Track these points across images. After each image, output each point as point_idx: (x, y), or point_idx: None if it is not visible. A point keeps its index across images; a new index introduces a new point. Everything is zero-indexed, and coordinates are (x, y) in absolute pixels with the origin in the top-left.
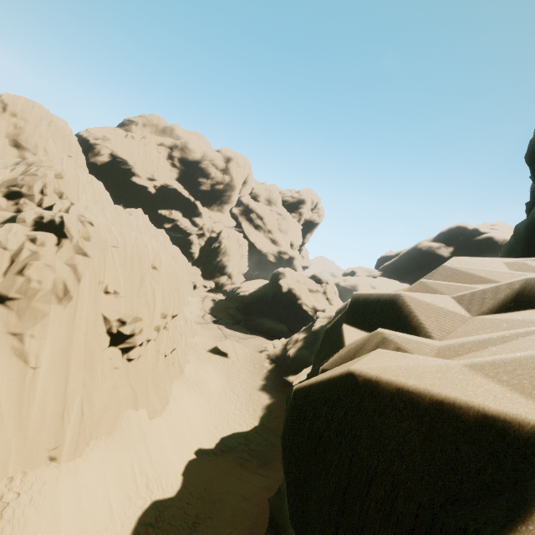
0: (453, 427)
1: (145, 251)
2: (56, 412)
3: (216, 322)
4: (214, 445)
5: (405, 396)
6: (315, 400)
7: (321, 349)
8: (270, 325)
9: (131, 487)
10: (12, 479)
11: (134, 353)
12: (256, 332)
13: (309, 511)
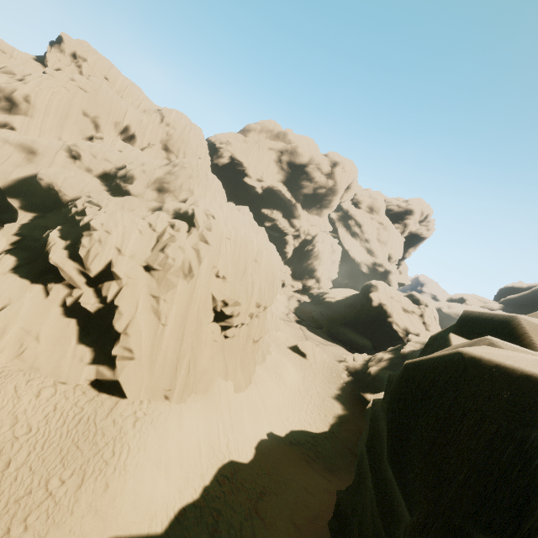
0: (535, 390)
1: (250, 245)
2: (173, 363)
3: (299, 322)
4: (284, 435)
5: (501, 369)
6: (424, 369)
7: (423, 352)
8: (353, 337)
9: (215, 442)
10: (142, 402)
11: (230, 332)
12: (337, 341)
13: (407, 445)
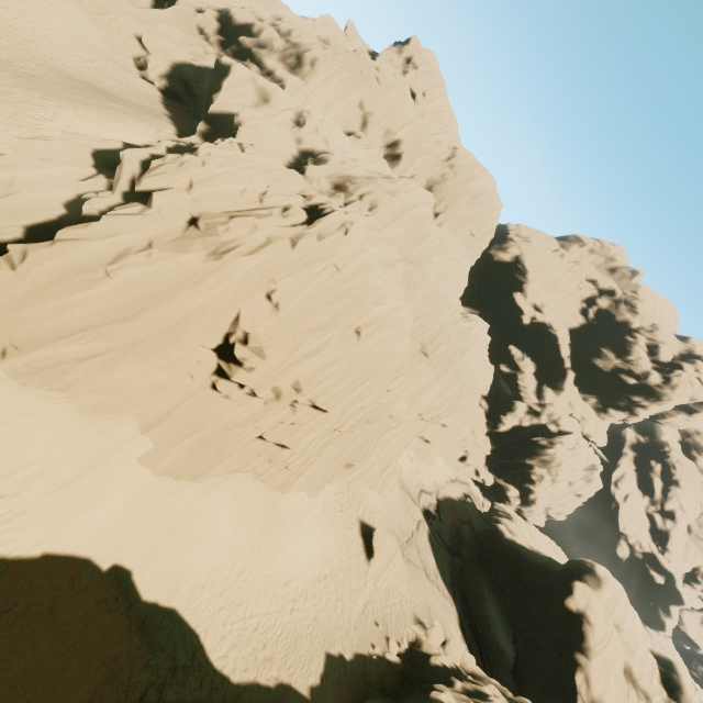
0: None
1: (367, 304)
2: (68, 326)
3: (428, 515)
4: (150, 599)
5: None
6: None
7: None
8: (489, 616)
9: None
10: None
11: (224, 384)
12: (459, 594)
13: None
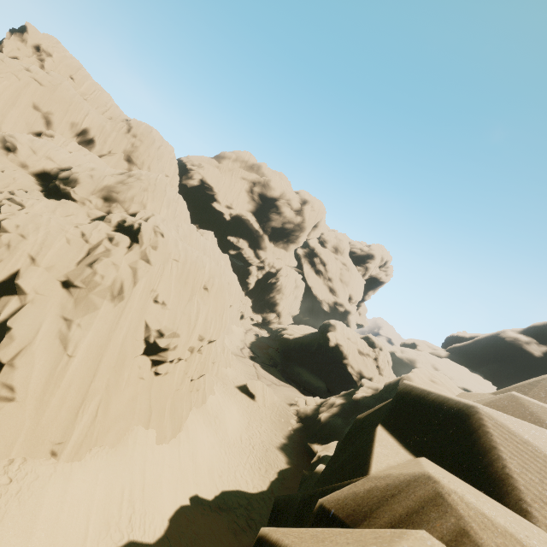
0: None
1: (201, 270)
2: (73, 406)
3: (253, 358)
4: (212, 497)
5: None
6: None
7: (341, 447)
8: (307, 378)
9: (114, 515)
10: (12, 462)
11: (162, 367)
12: (291, 381)
13: None
